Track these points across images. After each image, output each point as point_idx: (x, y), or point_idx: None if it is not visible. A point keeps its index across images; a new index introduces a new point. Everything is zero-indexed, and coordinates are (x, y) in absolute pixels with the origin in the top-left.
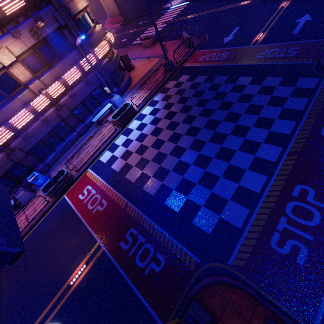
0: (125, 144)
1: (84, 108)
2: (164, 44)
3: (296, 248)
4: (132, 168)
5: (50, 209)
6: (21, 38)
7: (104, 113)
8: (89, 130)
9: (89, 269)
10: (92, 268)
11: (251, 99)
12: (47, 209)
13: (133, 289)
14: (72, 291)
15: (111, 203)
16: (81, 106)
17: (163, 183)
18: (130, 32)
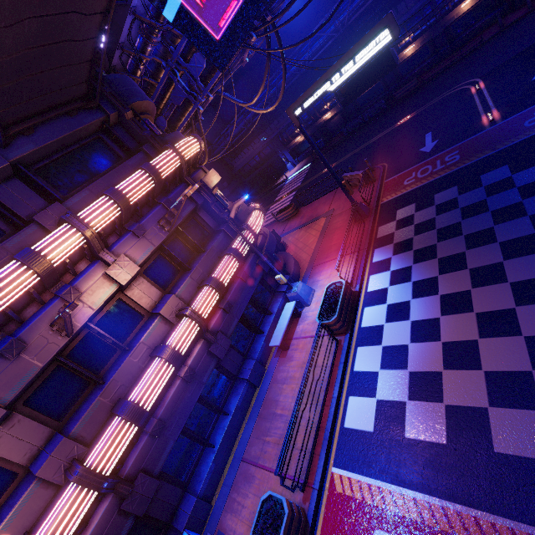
0: (392, 362)
1: (245, 329)
2: (345, 183)
3: None
4: (488, 414)
5: None
6: (145, 236)
7: (288, 321)
8: (267, 369)
9: None
10: None
11: None
12: None
13: None
14: None
15: None
16: (239, 325)
17: None
18: None
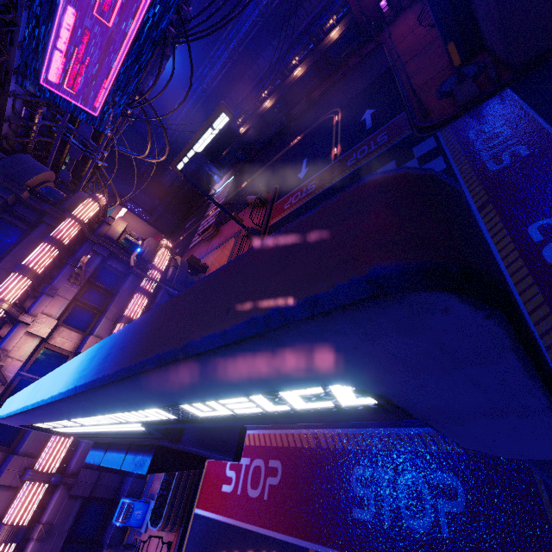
0: None
1: None
2: (235, 215)
3: None
4: None
5: None
6: (58, 294)
7: None
8: None
9: None
10: None
11: None
12: None
13: None
14: None
15: (287, 457)
16: None
17: None
18: (180, 240)
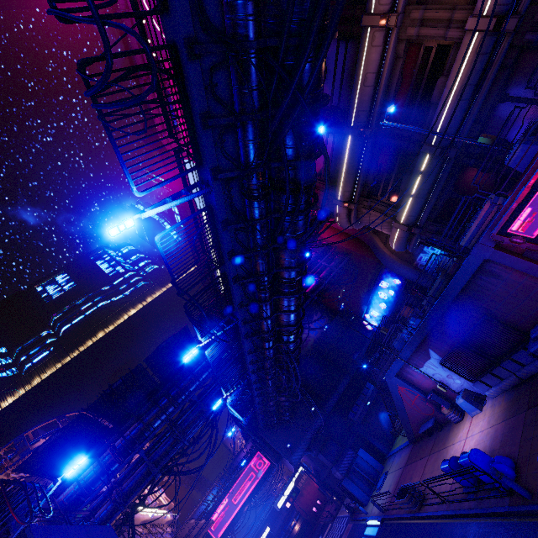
0: None
1: None
2: None
3: None
4: None
5: None
6: None
7: None
8: None
9: None
10: None
11: None
12: None
13: None
14: None
15: None
16: None
17: None
18: None
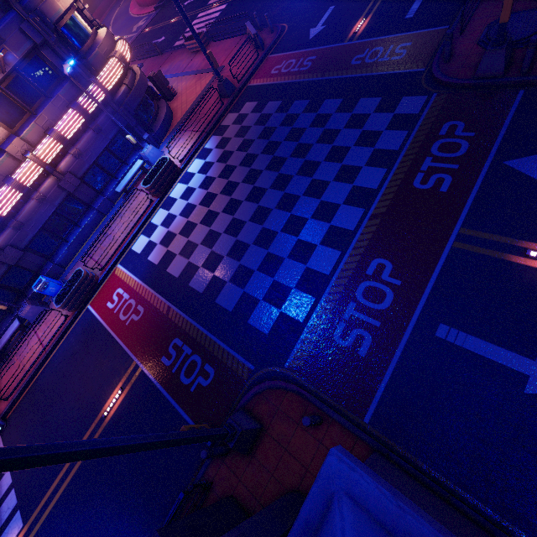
0: (166, 223)
1: (102, 172)
2: (210, 54)
3: (361, 338)
4: (175, 257)
5: (71, 327)
6: None
7: (132, 176)
8: (115, 205)
9: (126, 395)
10: (130, 393)
11: (335, 137)
12: (66, 327)
13: (177, 410)
14: (107, 422)
15: (149, 309)
16: (96, 168)
17: (214, 274)
18: (171, 23)
